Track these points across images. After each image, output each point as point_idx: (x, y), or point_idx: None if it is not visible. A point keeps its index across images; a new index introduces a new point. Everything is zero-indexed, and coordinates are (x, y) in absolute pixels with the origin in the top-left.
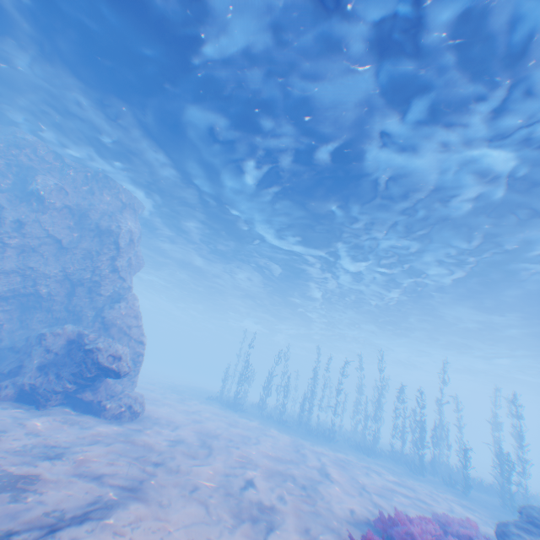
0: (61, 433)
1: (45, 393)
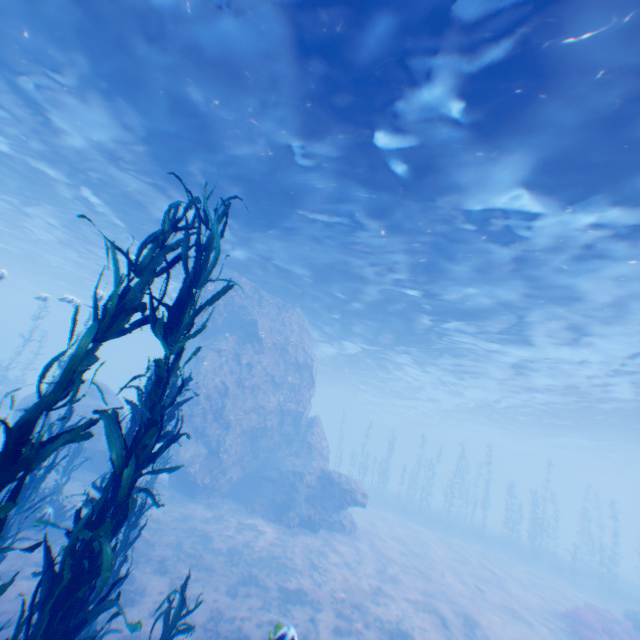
0: (364, 558)
1: (319, 521)
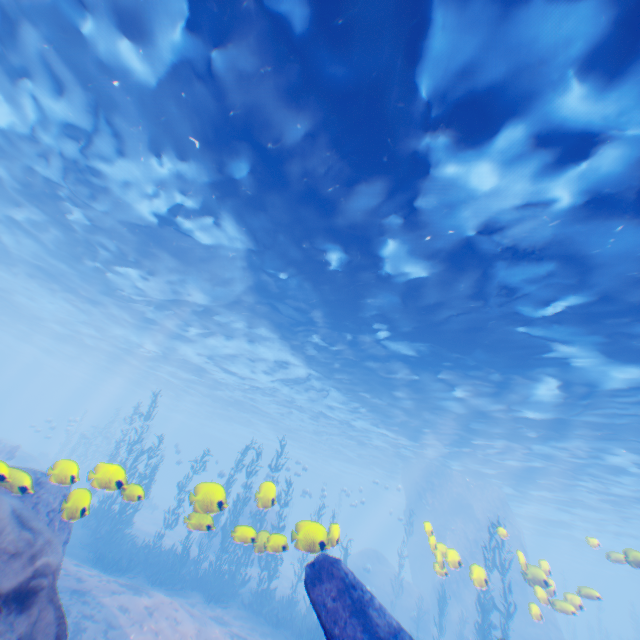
0: None
1: None
